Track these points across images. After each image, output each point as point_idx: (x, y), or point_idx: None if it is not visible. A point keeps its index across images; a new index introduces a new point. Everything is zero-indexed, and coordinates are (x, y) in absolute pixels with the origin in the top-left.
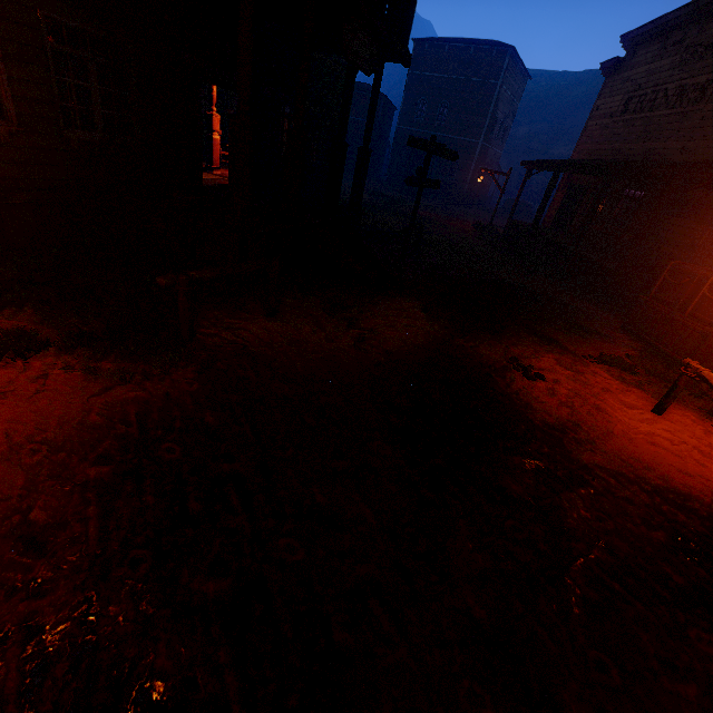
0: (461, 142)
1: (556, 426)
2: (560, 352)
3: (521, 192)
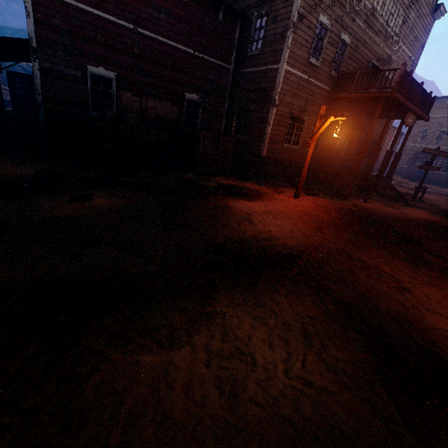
0: None
1: None
2: None
3: None
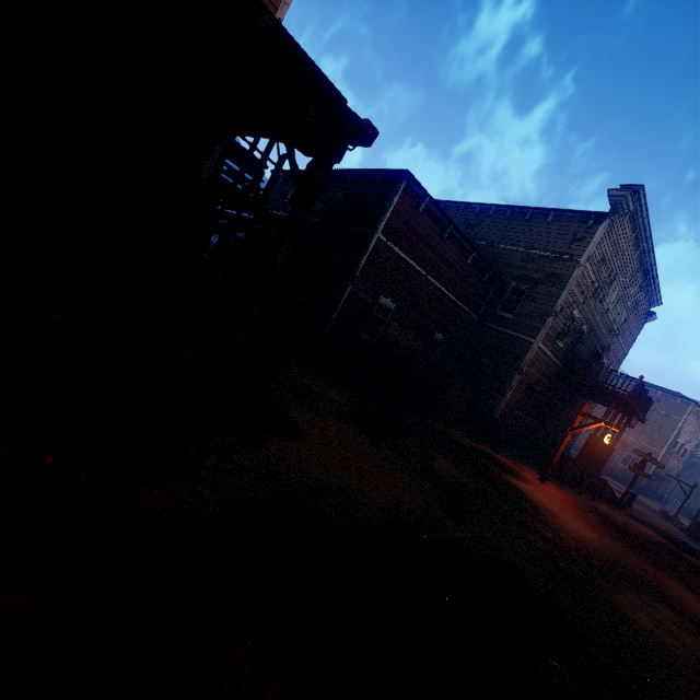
0: (643, 446)
1: None
2: None
3: None
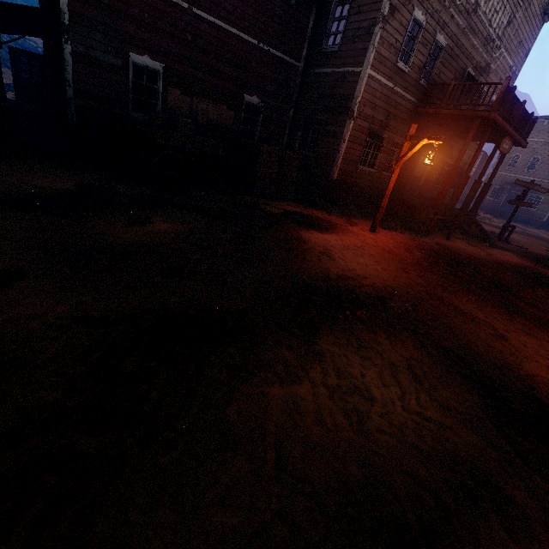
0: (548, 184)
1: None
2: None
3: None
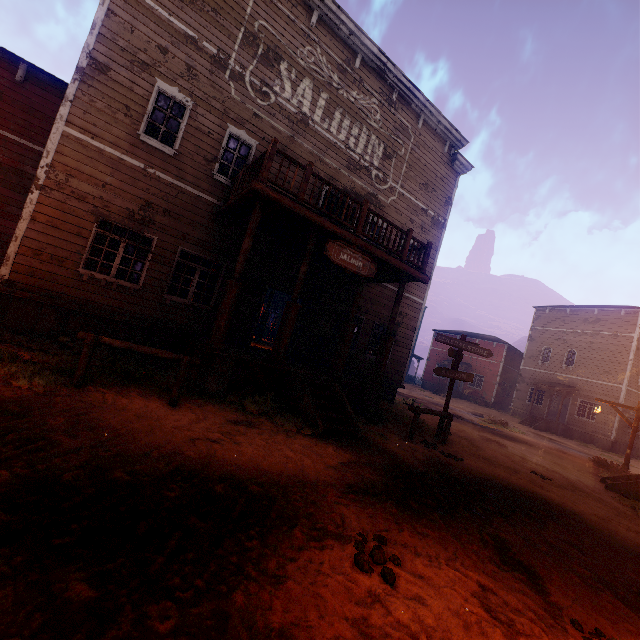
0: (597, 384)
1: (265, 625)
2: (518, 589)
3: None
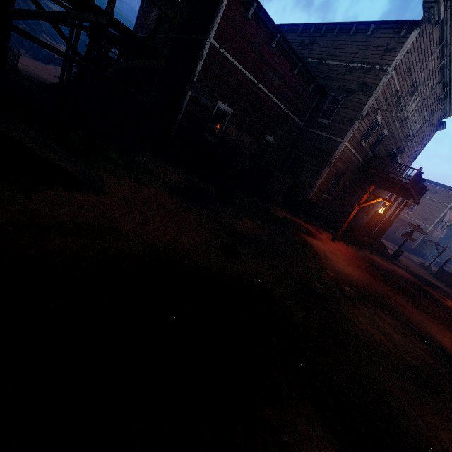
0: (418, 223)
1: (450, 307)
2: None
3: (451, 258)
